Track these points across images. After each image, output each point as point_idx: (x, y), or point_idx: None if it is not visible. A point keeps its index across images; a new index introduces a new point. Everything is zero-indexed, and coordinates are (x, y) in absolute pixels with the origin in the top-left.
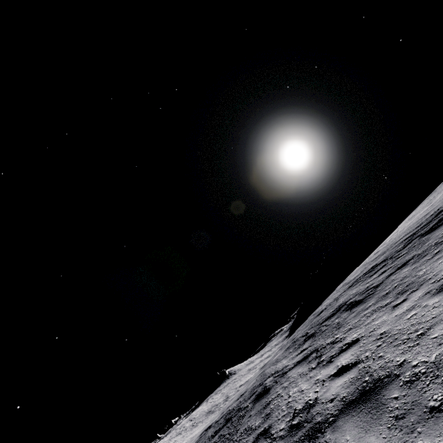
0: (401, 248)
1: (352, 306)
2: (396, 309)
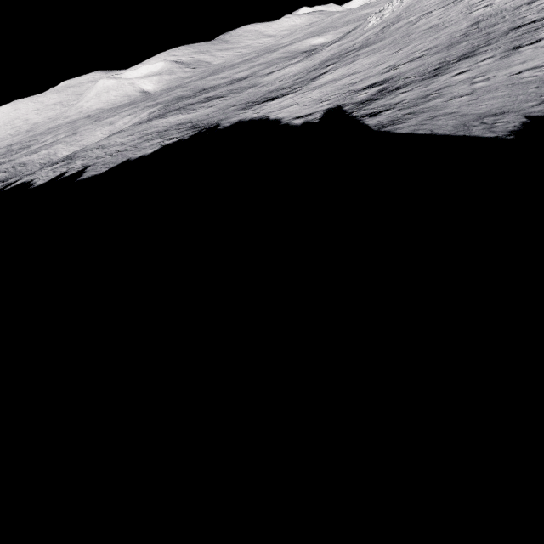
0: None
1: None
2: None
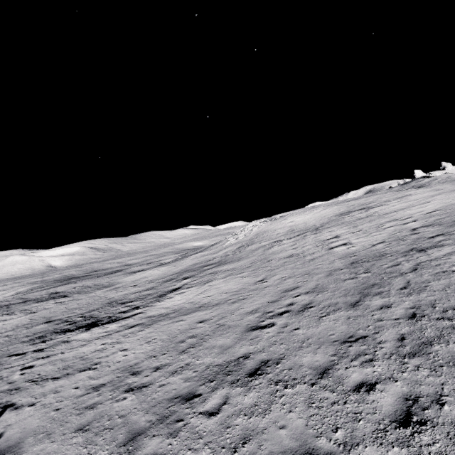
0: None
1: None
2: None
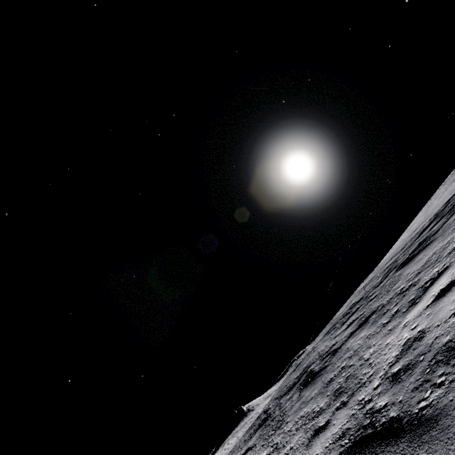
0: (378, 282)
1: (306, 383)
2: (309, 447)
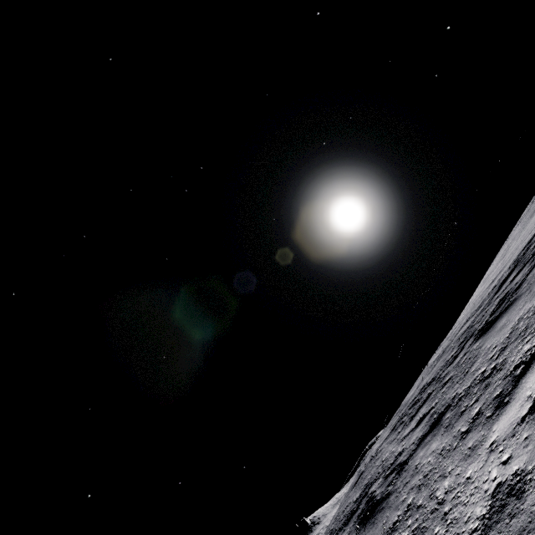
0: (453, 355)
1: (364, 518)
2: None
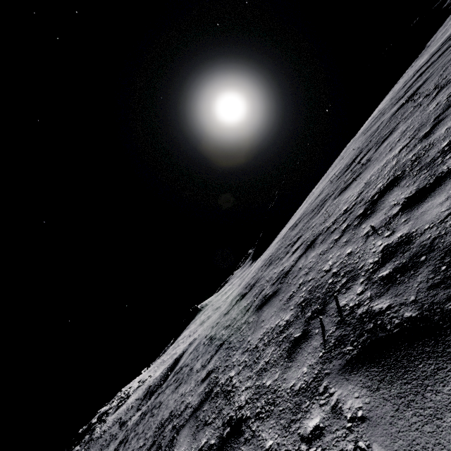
0: None
1: None
2: None
